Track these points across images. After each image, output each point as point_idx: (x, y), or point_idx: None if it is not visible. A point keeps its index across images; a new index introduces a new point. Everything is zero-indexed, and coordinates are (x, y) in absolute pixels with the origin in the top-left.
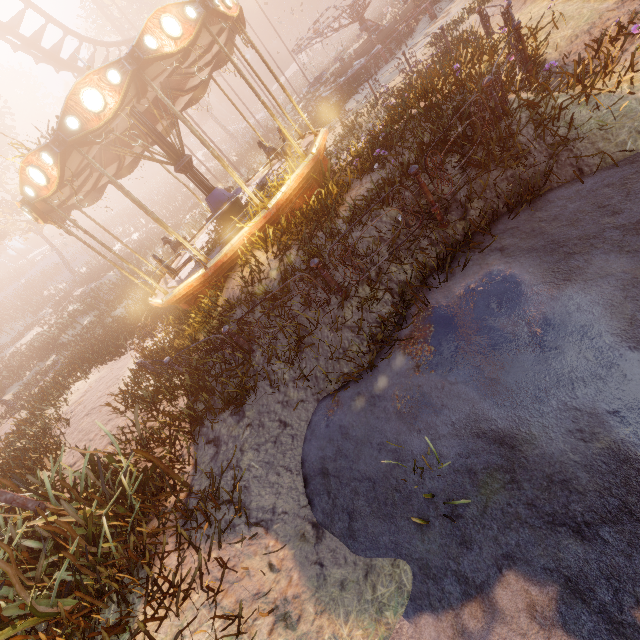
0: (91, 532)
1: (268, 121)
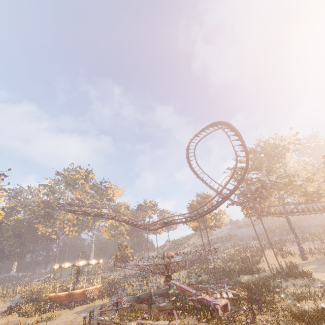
0: (38, 295)
1: None
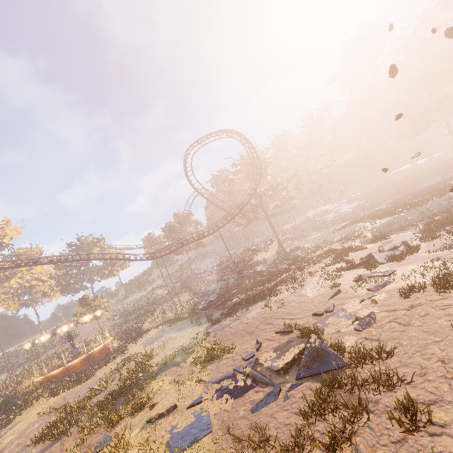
0: None
1: (330, 224)
